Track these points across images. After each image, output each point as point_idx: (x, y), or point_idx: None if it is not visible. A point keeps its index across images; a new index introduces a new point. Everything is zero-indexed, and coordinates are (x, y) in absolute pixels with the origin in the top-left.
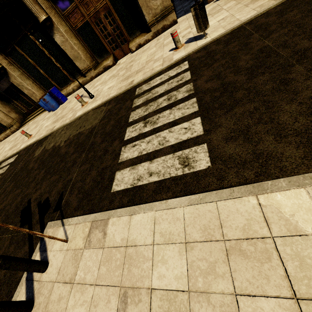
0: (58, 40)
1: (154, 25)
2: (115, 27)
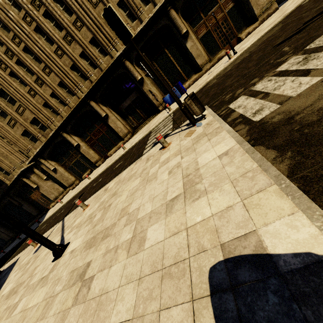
0: (189, 46)
1: (260, 15)
2: (227, 29)
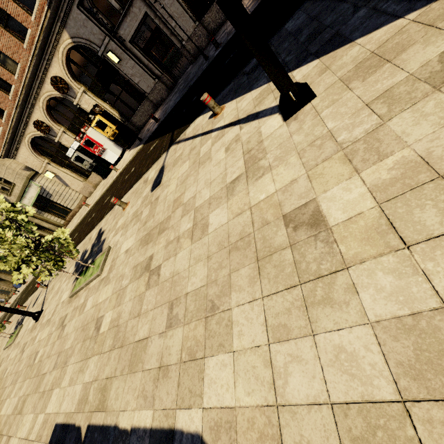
0: None
1: None
2: None
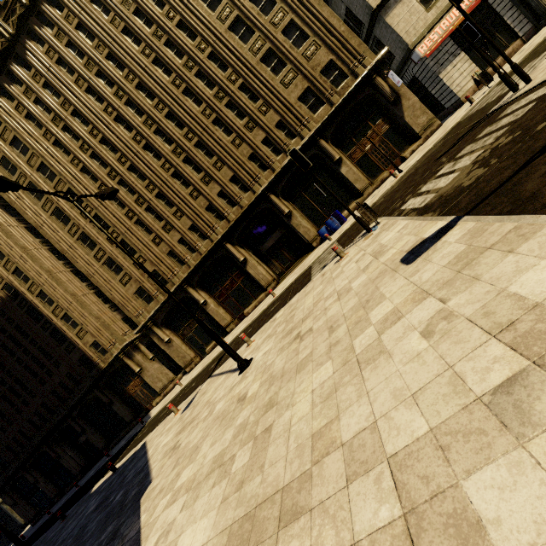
0: (343, 171)
1: (423, 133)
2: (387, 150)
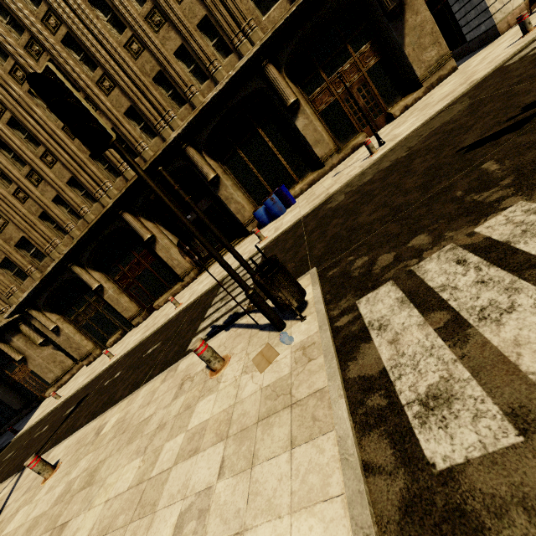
0: (300, 125)
1: (426, 79)
2: (368, 99)
